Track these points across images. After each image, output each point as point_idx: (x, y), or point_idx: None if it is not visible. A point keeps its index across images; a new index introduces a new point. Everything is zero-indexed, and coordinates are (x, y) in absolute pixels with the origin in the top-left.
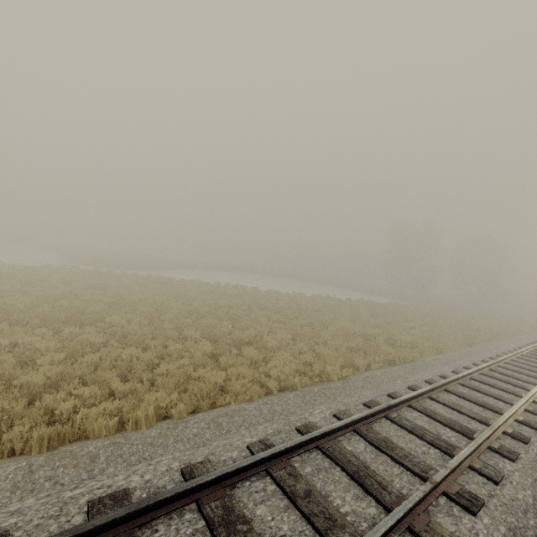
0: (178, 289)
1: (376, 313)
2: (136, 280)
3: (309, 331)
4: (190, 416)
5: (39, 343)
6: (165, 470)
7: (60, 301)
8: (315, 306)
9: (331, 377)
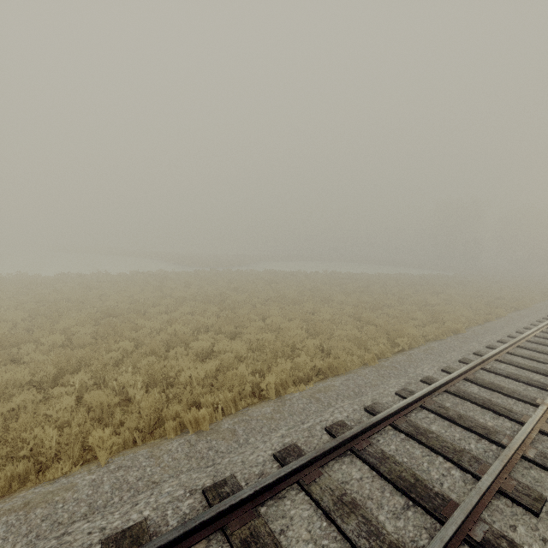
0: (310, 279)
1: (463, 282)
2: (272, 275)
3: (449, 295)
4: (467, 329)
5: (346, 309)
6: (501, 337)
7: (285, 291)
8: (415, 282)
9: (499, 315)
